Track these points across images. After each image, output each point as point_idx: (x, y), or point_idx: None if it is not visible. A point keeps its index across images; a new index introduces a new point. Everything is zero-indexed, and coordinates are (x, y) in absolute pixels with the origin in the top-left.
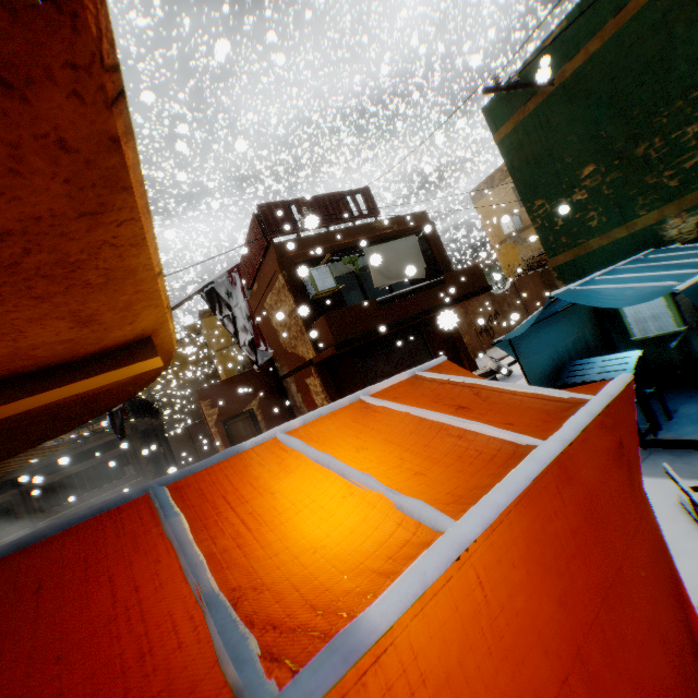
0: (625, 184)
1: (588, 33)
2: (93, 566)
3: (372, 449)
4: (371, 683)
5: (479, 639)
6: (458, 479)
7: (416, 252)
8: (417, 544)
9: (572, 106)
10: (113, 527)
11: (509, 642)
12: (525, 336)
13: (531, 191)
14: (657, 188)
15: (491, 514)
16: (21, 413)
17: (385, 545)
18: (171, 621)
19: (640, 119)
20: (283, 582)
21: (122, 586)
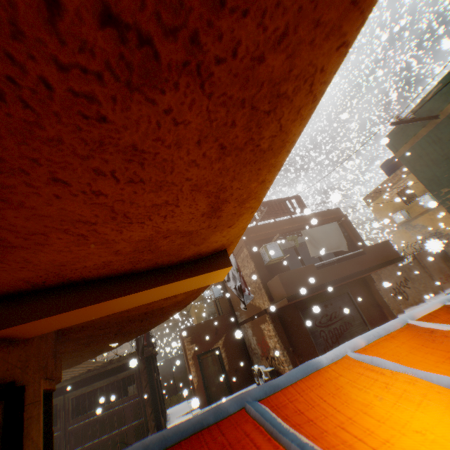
0: None
1: None
2: None
3: None
4: None
5: None
6: None
7: (338, 233)
8: None
9: None
10: None
11: None
12: None
13: (434, 183)
14: None
15: None
16: (103, 321)
17: None
18: None
19: None
20: None
21: None
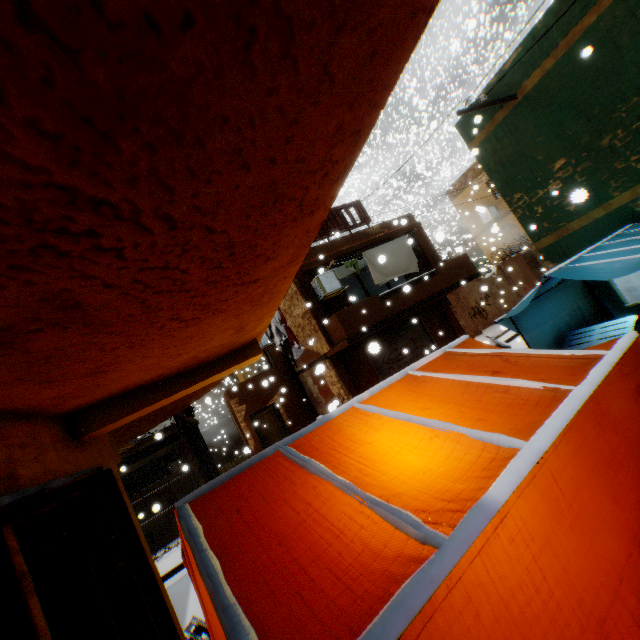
0: (595, 171)
1: (542, 54)
2: (266, 496)
3: (434, 408)
4: (501, 535)
5: (561, 518)
6: (514, 419)
7: (407, 250)
8: (501, 459)
9: (536, 113)
10: (265, 473)
11: (582, 523)
12: (523, 313)
13: (509, 187)
14: (626, 171)
15: (552, 434)
16: None
17: (477, 463)
18: (347, 516)
19: (600, 116)
20: (412, 491)
21: (296, 504)
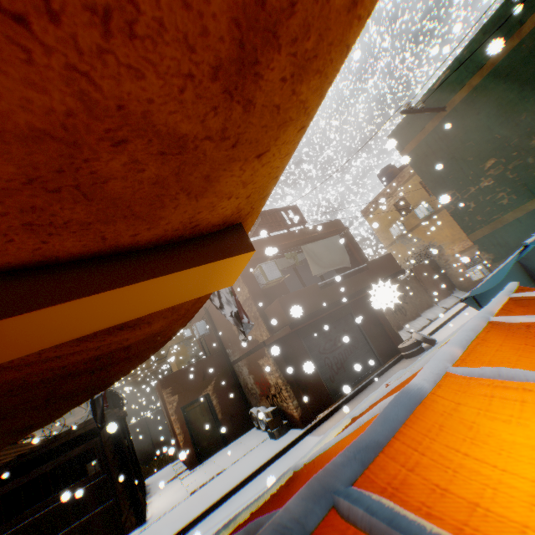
0: (527, 168)
1: (468, 73)
2: None
3: None
4: None
5: None
6: None
7: (340, 247)
8: None
9: (464, 121)
10: None
11: None
12: (482, 293)
13: (440, 185)
14: None
15: None
16: (14, 382)
17: None
18: None
19: (528, 120)
20: None
21: None
